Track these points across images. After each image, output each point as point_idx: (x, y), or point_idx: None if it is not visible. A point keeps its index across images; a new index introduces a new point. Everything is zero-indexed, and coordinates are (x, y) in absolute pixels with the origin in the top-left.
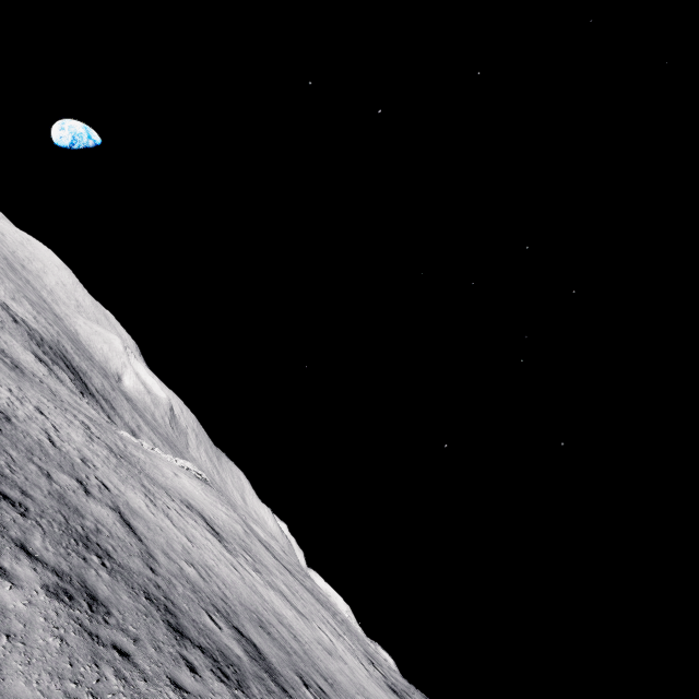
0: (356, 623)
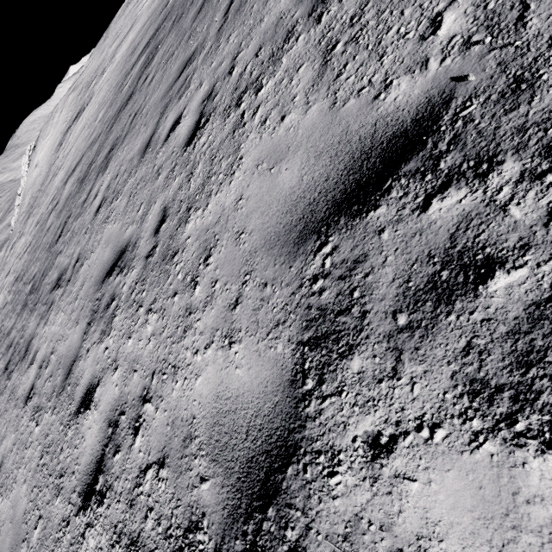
0: None
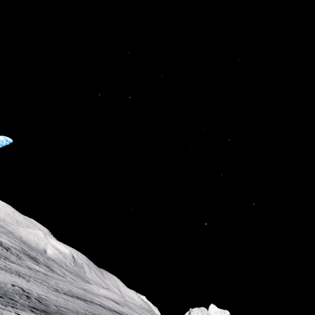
0: None
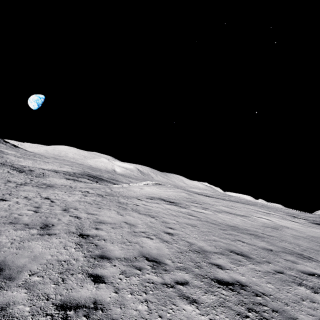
0: (266, 202)
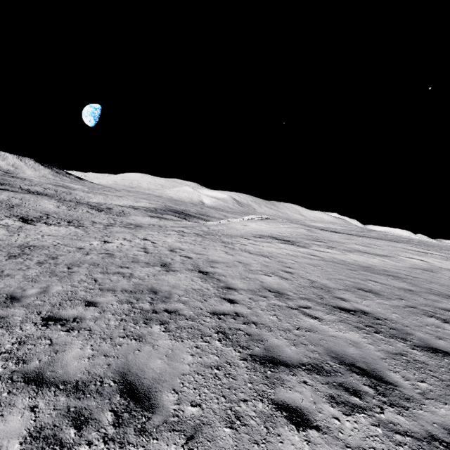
0: (428, 238)
